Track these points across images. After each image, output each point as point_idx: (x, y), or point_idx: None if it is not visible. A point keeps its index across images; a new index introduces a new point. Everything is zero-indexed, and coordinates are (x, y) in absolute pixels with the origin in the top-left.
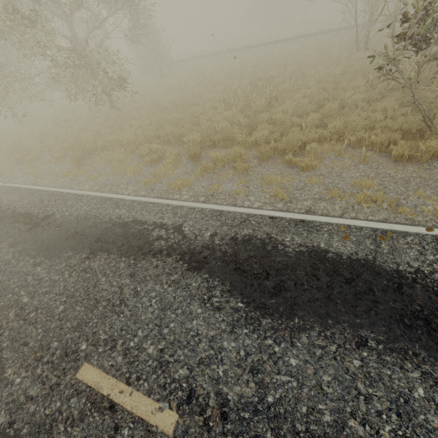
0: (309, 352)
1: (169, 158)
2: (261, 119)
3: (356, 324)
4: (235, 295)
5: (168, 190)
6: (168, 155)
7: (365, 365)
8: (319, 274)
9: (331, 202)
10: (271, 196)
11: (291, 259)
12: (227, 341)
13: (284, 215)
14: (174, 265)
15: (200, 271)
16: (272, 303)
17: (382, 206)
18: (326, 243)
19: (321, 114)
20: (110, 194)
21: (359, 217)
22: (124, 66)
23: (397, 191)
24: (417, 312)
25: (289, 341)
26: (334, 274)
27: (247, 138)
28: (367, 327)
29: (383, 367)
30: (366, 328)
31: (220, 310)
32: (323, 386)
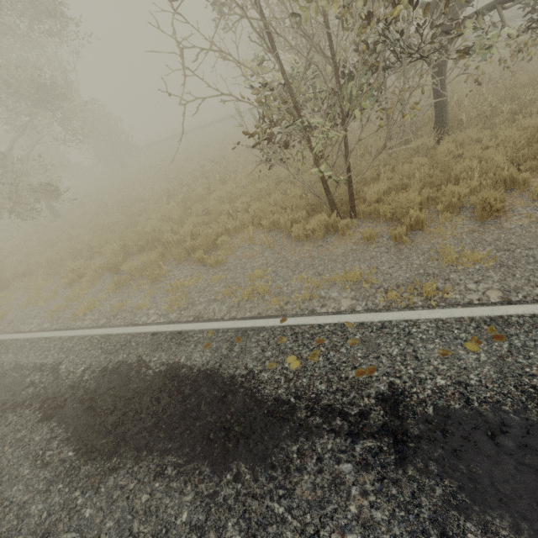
0: (108, 497)
1: (86, 276)
2: (195, 210)
3: (166, 451)
4: (71, 442)
5: (73, 317)
6: (87, 271)
7: (151, 498)
8: (162, 397)
9: (222, 301)
10: (171, 304)
11: (146, 383)
12: (37, 503)
13: (166, 329)
14: (29, 417)
15: (51, 419)
16: (101, 444)
17: (265, 298)
18: (187, 357)
19: (251, 196)
20: (7, 334)
21: (237, 316)
22: (52, 175)
23: (284, 277)
24: (225, 422)
25: (96, 487)
26: (176, 393)
27: (171, 237)
28: (175, 451)
29: (165, 497)
30: (173, 452)
31: (48, 465)
32: (102, 535)
